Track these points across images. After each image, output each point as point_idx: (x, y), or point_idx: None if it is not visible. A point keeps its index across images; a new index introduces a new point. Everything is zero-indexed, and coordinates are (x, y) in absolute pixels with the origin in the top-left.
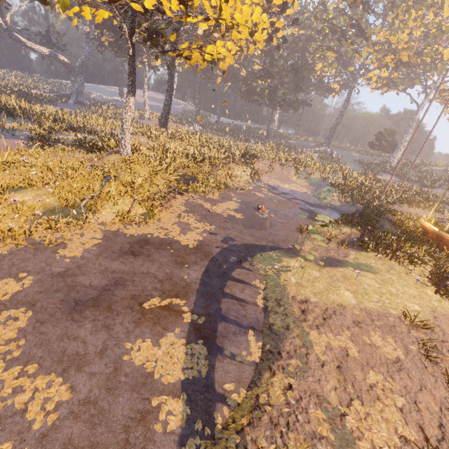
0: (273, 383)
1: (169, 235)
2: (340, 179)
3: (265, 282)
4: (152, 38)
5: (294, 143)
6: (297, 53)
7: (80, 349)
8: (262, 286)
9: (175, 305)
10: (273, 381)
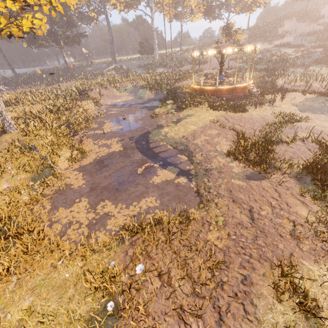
0: (197, 157)
1: (106, 152)
2: (143, 82)
3: (164, 141)
4: None
5: (92, 69)
6: None
7: (139, 192)
8: (165, 143)
9: (147, 166)
10: (197, 157)
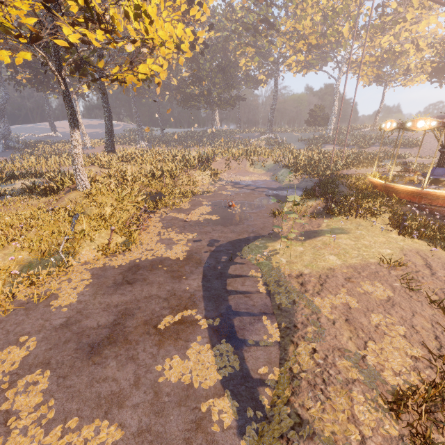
0: (300, 352)
1: (156, 254)
2: (292, 160)
3: (260, 270)
4: (79, 69)
5: (240, 137)
6: (219, 54)
7: (113, 387)
8: (259, 274)
9: (188, 317)
10: (299, 351)
